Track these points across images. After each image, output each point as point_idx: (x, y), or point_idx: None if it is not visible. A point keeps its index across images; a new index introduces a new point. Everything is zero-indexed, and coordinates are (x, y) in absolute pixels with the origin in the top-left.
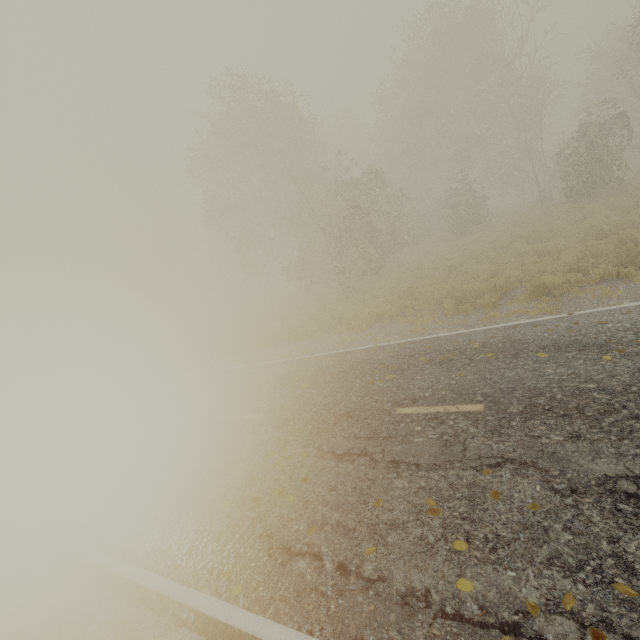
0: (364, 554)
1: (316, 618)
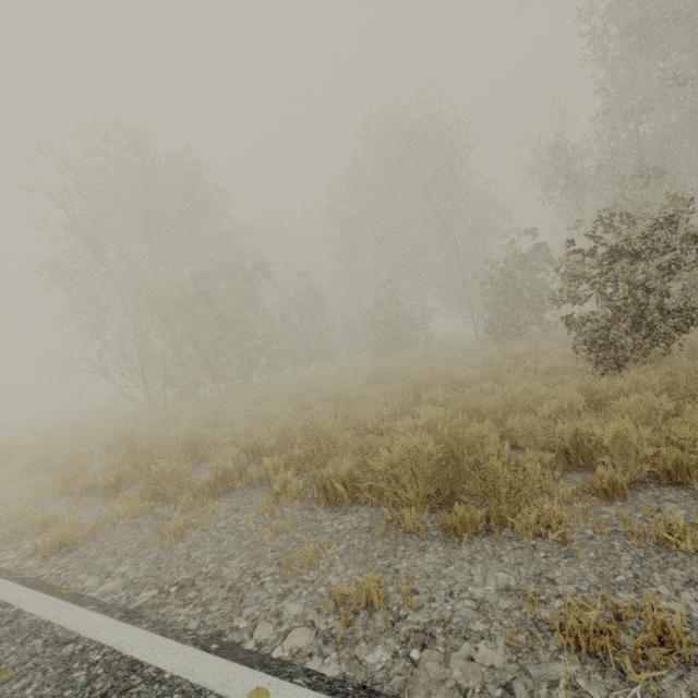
0: None
1: None
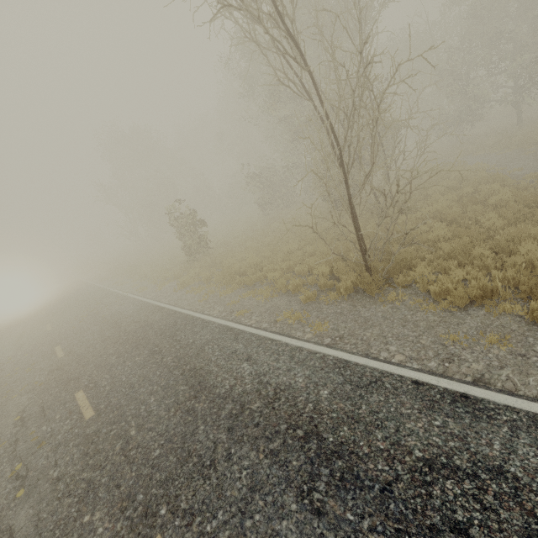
0: None
1: None
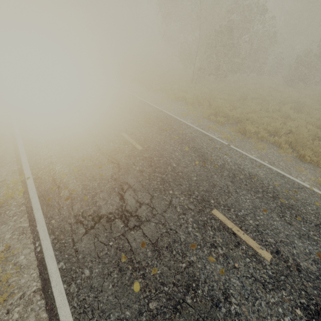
0: (58, 157)
1: (33, 160)
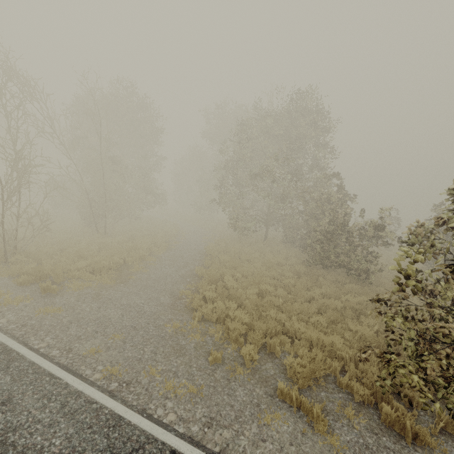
0: None
1: None
